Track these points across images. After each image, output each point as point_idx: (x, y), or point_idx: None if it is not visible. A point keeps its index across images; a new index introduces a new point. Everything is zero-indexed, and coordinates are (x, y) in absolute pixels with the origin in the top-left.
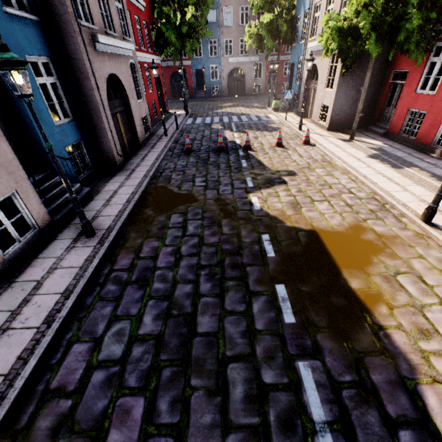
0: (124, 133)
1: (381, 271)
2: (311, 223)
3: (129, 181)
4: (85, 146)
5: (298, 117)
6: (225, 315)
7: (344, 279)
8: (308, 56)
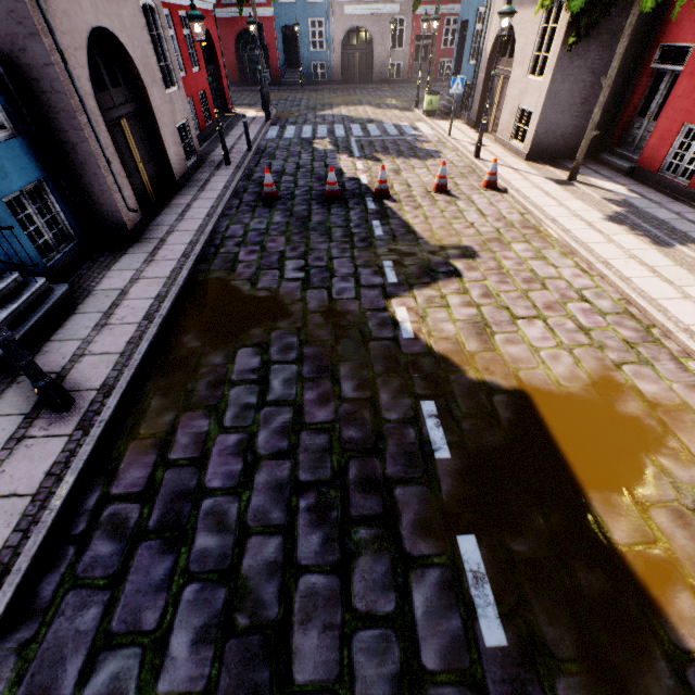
0: (141, 161)
1: (667, 496)
2: (515, 372)
3: (152, 267)
4: (54, 192)
5: (471, 131)
6: (354, 626)
7: (596, 519)
8: (497, 6)
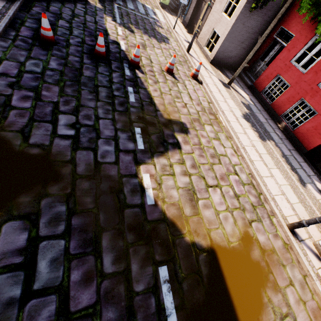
0: None
1: (271, 318)
2: (209, 233)
3: None
4: None
5: (185, 29)
6: None
7: None
8: None
